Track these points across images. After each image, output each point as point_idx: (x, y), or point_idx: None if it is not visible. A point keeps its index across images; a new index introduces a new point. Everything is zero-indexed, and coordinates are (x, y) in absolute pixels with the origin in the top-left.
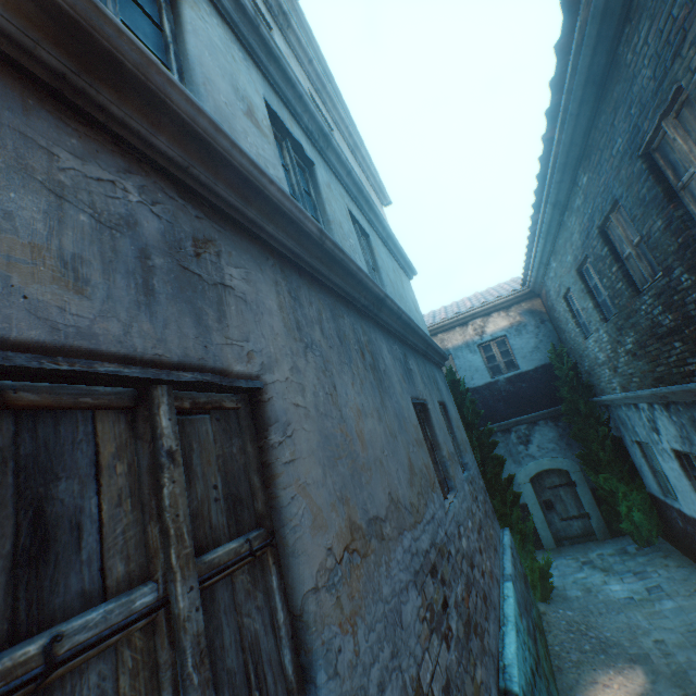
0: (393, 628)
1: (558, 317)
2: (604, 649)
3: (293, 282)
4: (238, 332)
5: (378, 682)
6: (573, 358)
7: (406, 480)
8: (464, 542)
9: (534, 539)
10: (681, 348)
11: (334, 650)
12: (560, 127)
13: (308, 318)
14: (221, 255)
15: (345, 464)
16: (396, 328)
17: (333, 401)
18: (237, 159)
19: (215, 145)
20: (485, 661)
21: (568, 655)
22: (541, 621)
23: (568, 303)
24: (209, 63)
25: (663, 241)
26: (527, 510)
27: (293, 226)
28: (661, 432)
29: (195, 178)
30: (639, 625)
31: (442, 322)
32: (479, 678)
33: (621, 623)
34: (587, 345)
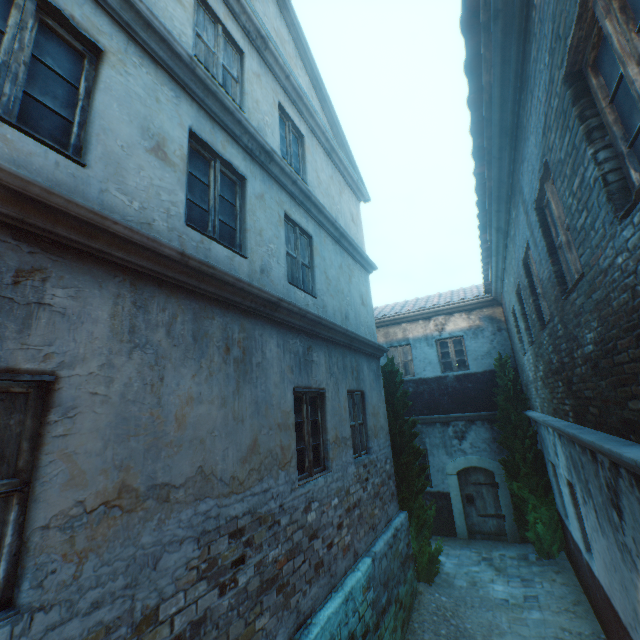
0: (140, 567)
1: (510, 328)
2: (457, 637)
3: (145, 293)
4: (42, 339)
5: (95, 601)
6: (519, 369)
7: (237, 457)
8: (313, 515)
9: (450, 527)
10: (562, 388)
11: (46, 571)
12: (487, 166)
13: (152, 322)
14: (49, 279)
15: (141, 441)
16: (300, 325)
17: (152, 390)
18: (75, 210)
19: (50, 203)
20: (282, 614)
21: (422, 633)
22: (412, 598)
23: (515, 319)
24: (115, 114)
25: (549, 290)
26: (449, 499)
27: (149, 251)
28: (559, 458)
29: (33, 225)
30: (499, 626)
31: (407, 313)
32: (260, 624)
33: (485, 620)
34: (524, 361)
